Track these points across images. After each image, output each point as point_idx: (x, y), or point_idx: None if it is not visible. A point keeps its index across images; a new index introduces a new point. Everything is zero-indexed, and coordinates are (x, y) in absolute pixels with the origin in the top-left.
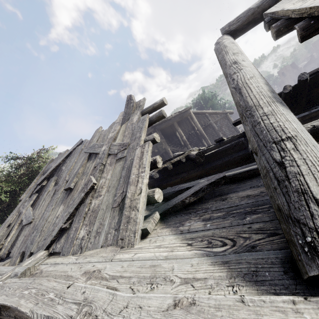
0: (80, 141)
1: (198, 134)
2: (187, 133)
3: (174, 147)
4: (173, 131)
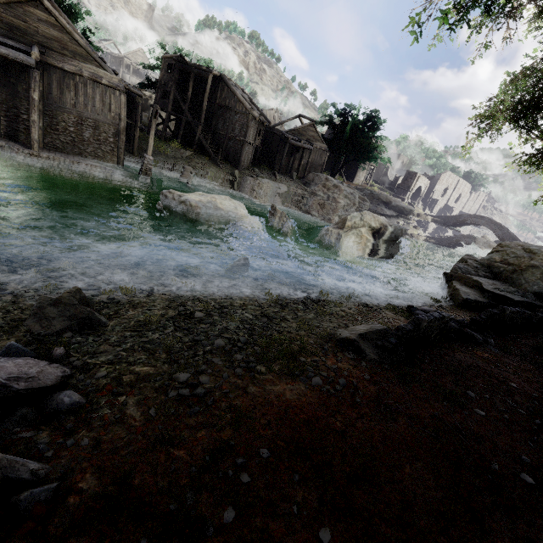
0: None
1: (215, 108)
2: (209, 98)
3: (177, 94)
4: (200, 85)
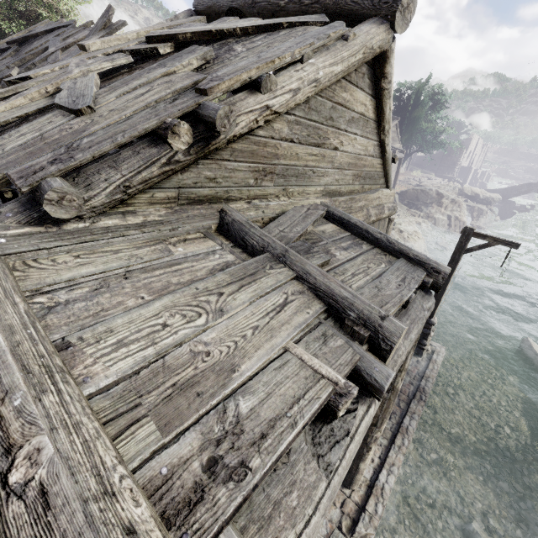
0: (71, 22)
1: None
2: None
3: None
4: None
